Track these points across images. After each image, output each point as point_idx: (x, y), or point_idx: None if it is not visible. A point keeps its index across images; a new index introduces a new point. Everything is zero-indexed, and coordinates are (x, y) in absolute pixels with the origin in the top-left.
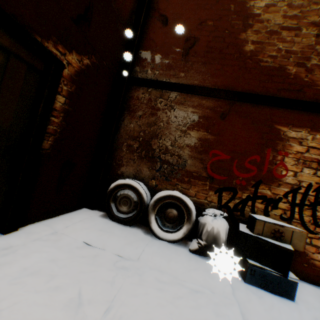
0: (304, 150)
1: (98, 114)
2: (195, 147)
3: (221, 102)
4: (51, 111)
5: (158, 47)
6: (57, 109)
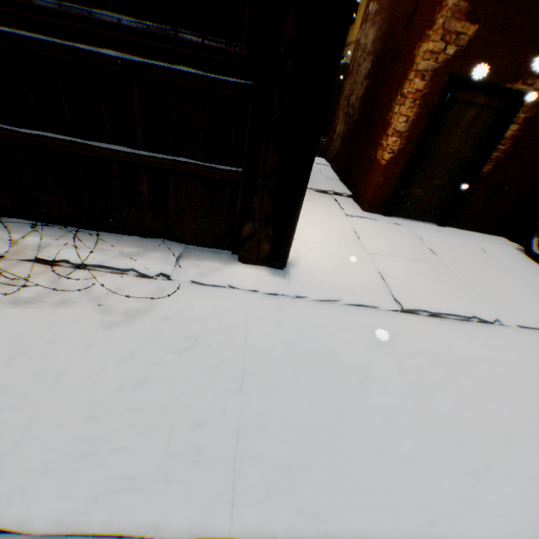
0: None
1: None
2: None
3: None
4: (498, 141)
5: None
6: (505, 138)
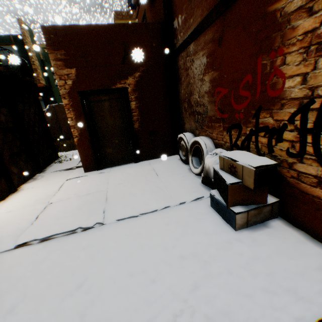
0: (319, 20)
1: (161, 96)
2: (209, 92)
3: (216, 26)
4: (130, 111)
5: (178, 8)
6: (134, 109)
